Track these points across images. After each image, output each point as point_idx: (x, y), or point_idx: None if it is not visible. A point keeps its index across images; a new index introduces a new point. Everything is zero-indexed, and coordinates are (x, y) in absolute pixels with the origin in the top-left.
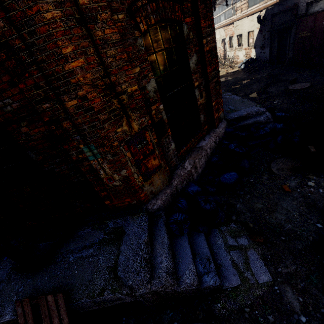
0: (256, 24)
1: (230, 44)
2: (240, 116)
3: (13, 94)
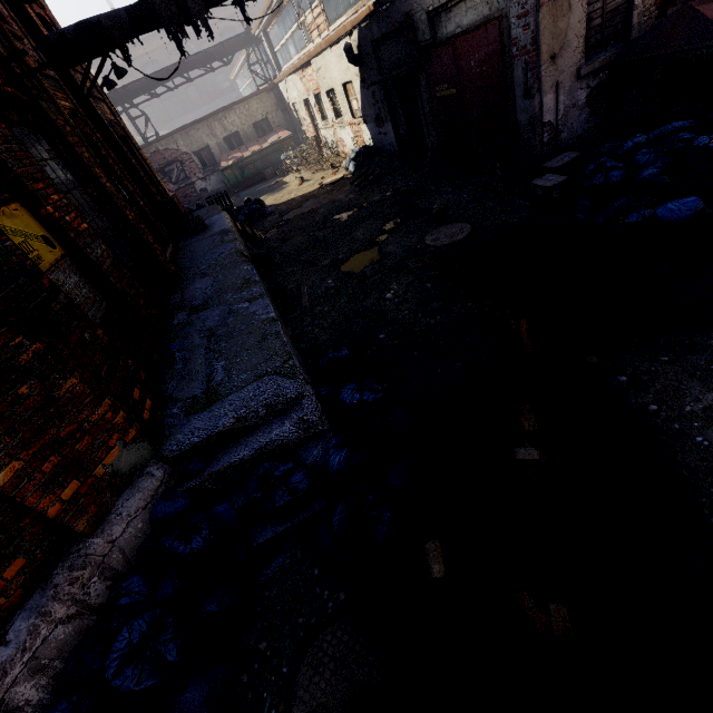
0: (352, 64)
1: (322, 113)
2: (210, 434)
3: None
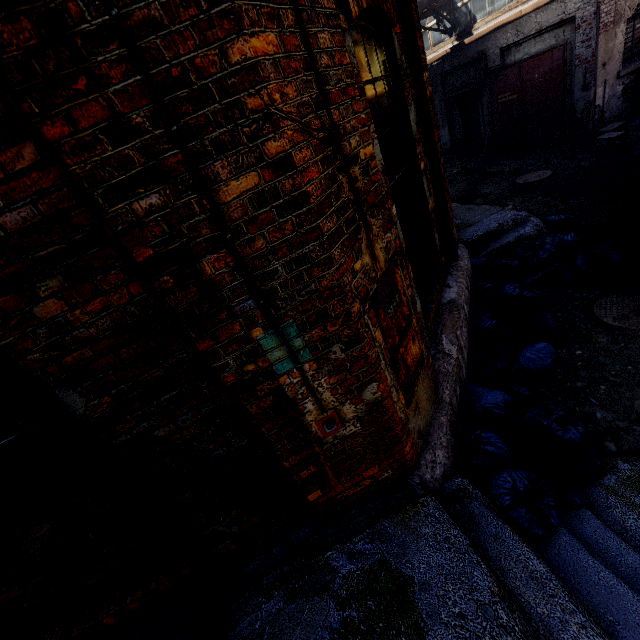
0: None
1: None
2: (487, 231)
3: (8, 174)
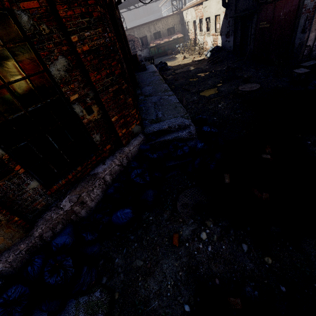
0: (222, 7)
1: (200, 28)
2: (159, 129)
3: None
